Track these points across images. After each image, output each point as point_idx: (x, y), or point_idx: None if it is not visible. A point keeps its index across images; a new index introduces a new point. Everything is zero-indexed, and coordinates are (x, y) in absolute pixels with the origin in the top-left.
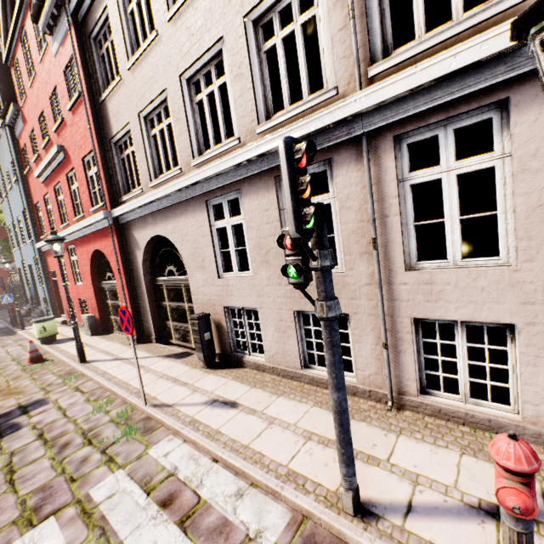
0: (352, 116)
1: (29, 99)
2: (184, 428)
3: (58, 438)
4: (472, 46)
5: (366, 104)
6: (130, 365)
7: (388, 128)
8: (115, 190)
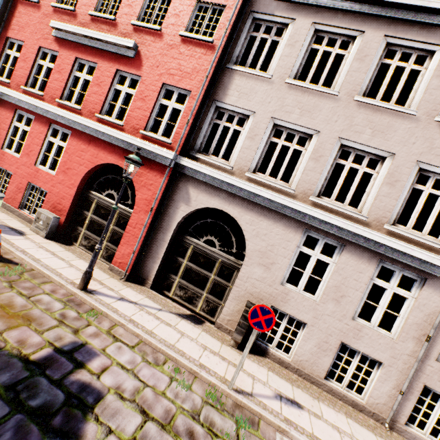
0: None
1: None
2: (291, 429)
3: (171, 420)
4: None
5: None
6: (153, 318)
7: None
8: (191, 141)
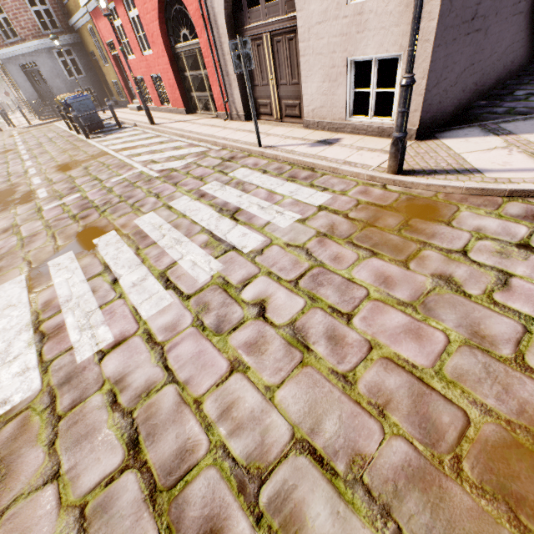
0: None
1: None
2: None
3: None
4: None
5: None
6: None
7: None
8: None
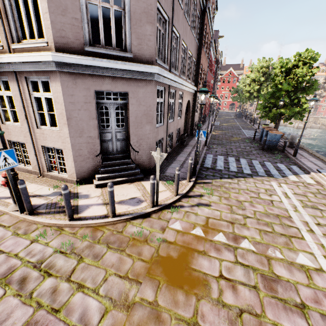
0: (6, 62)
1: None
2: None
3: None
4: (31, 55)
5: (8, 61)
6: None
7: (23, 72)
8: None
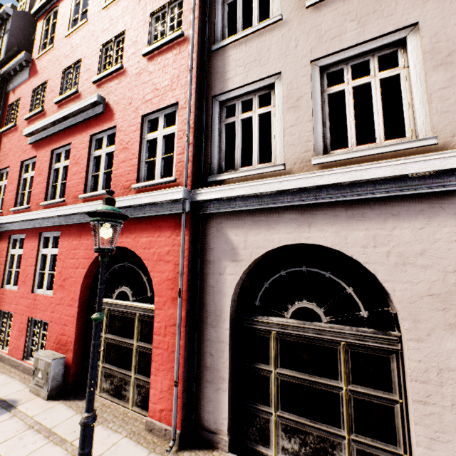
0: None
1: (56, 49)
2: None
3: None
4: None
5: None
6: None
7: None
8: (202, 163)
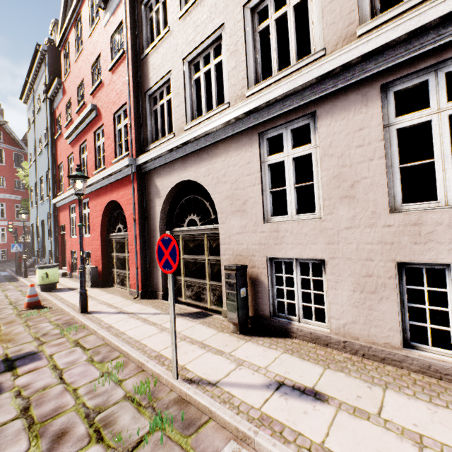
0: None
1: (72, 72)
2: (258, 433)
3: (49, 418)
4: None
5: None
6: (139, 321)
7: None
8: (142, 140)
